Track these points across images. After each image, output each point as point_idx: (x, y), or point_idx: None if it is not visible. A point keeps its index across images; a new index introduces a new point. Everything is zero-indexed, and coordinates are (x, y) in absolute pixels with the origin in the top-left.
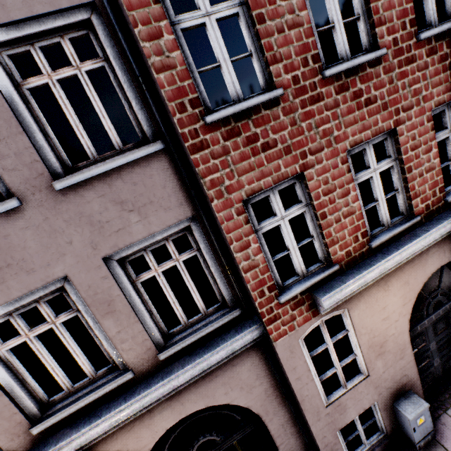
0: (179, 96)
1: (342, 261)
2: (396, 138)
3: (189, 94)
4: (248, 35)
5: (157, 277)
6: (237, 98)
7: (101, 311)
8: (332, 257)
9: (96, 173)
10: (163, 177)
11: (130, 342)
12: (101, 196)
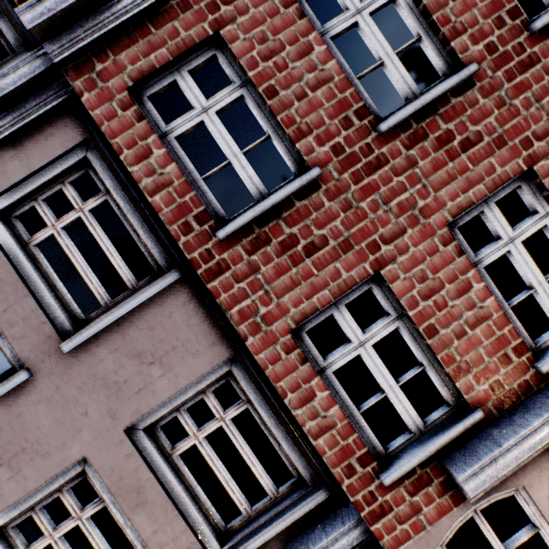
0: (181, 215)
1: (486, 400)
2: (538, 182)
3: (193, 209)
4: (260, 116)
5: (199, 447)
6: (259, 195)
7: (129, 502)
8: (466, 396)
9: (105, 325)
10: (186, 313)
11: (170, 546)
12: (115, 351)
